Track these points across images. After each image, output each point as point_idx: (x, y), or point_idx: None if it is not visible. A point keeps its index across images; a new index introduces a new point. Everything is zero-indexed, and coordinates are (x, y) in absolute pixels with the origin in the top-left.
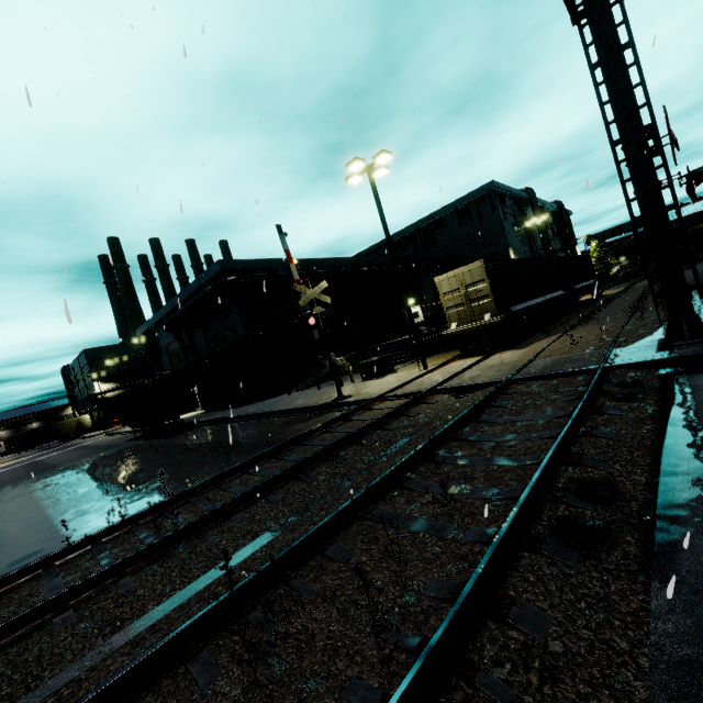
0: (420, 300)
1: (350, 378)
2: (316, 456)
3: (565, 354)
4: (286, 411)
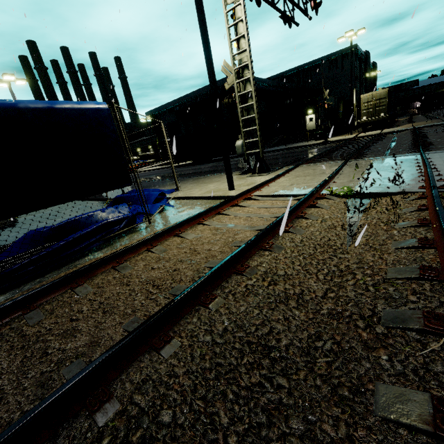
0: (315, 111)
1: (308, 140)
2: (375, 138)
3: (425, 124)
4: (293, 147)
